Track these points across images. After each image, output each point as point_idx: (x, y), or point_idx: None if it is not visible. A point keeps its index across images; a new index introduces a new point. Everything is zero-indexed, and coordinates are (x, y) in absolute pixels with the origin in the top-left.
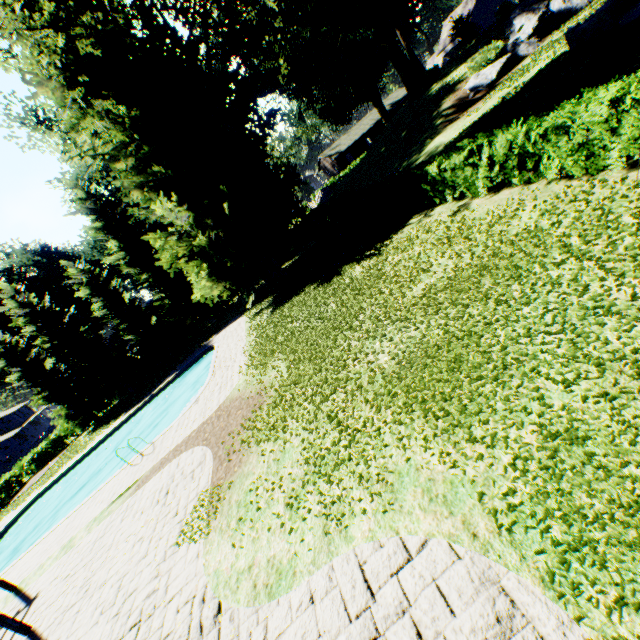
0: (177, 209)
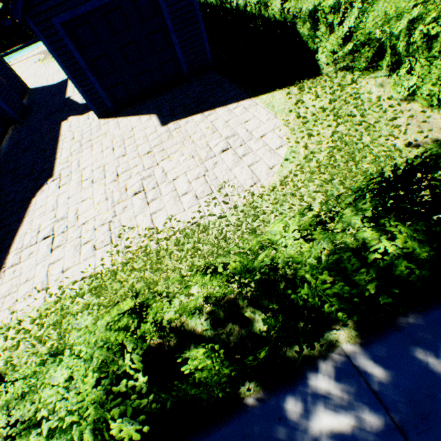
0: None
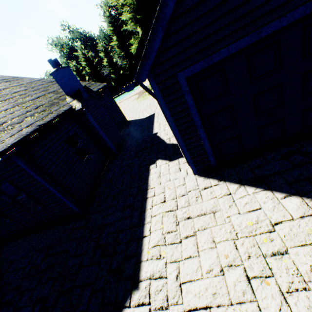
0: (141, 31)
